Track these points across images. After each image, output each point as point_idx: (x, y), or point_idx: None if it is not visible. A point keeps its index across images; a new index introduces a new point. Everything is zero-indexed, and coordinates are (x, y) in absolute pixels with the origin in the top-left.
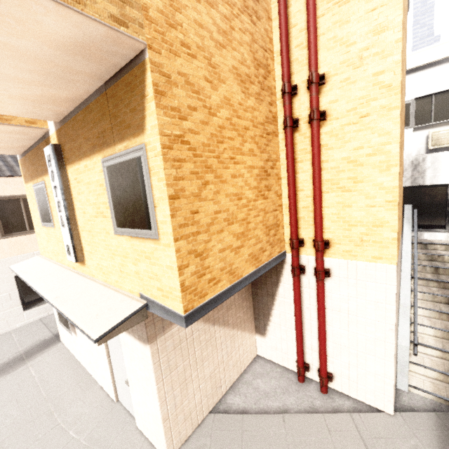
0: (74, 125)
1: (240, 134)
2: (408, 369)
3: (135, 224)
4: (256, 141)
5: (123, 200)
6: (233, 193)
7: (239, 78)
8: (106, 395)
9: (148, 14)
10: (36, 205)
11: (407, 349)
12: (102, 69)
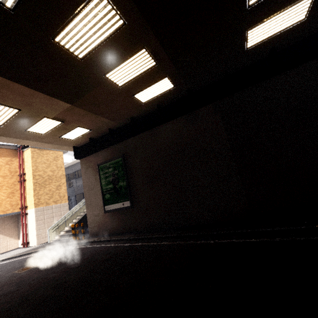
0: None
1: (1, 186)
2: (55, 238)
3: None
4: (8, 187)
5: None
6: None
7: (2, 176)
8: None
9: None
10: None
11: (48, 230)
12: None
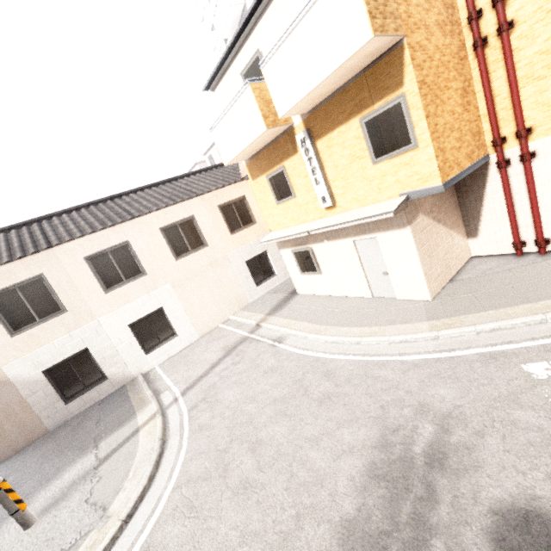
0: (327, 108)
1: (446, 68)
2: None
3: (394, 148)
4: (455, 69)
5: (383, 137)
6: (450, 111)
7: (439, 26)
8: (361, 298)
9: (401, 18)
10: (268, 192)
11: None
12: (370, 61)
